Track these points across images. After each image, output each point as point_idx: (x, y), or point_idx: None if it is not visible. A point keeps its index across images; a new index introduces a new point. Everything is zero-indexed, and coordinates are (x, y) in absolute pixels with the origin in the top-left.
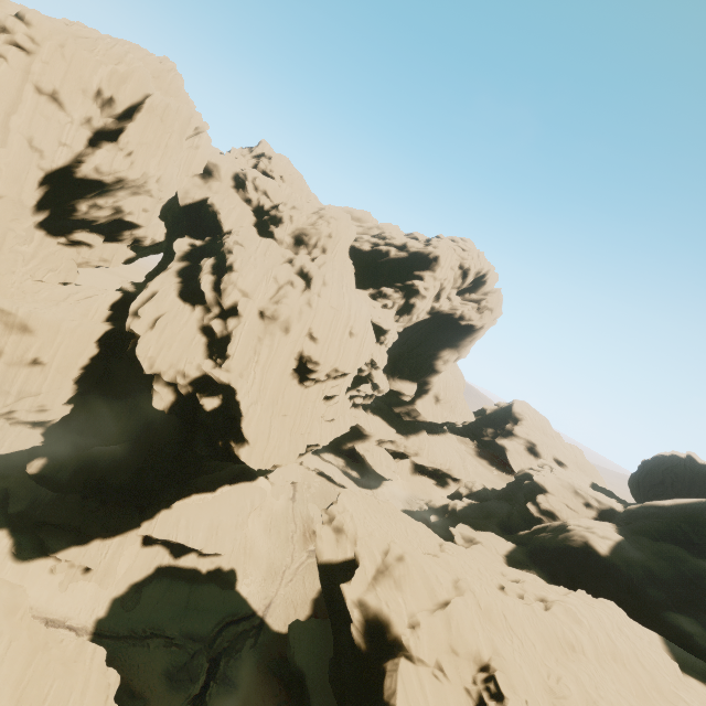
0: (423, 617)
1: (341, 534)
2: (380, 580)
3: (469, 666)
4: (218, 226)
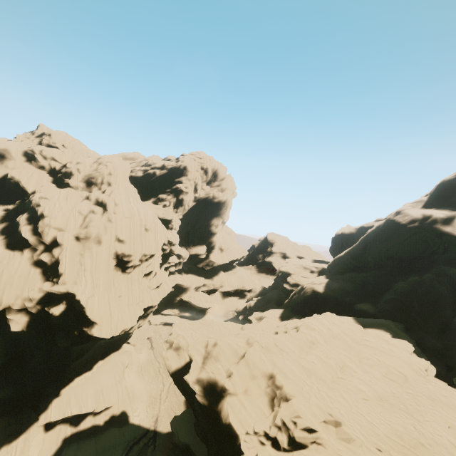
0: (233, 368)
1: (179, 350)
2: (206, 362)
3: (264, 380)
4: (23, 191)
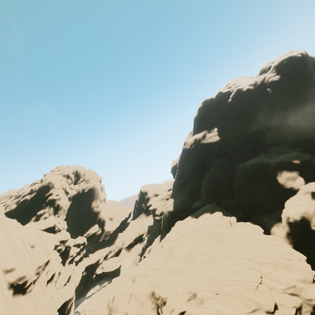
0: (127, 308)
1: None
2: None
3: (149, 300)
4: None
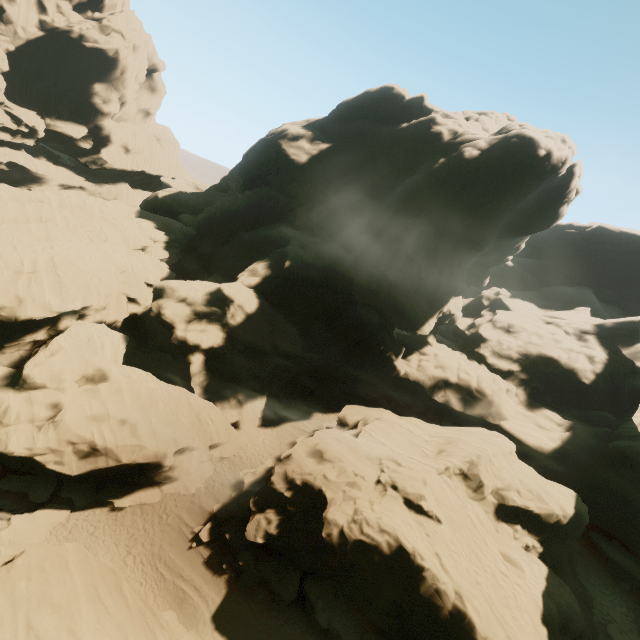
0: None
1: None
2: None
3: None
4: None
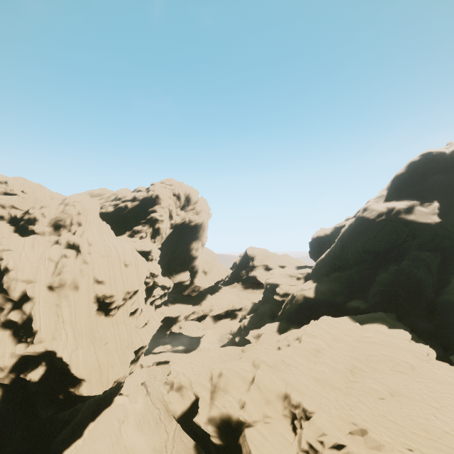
0: (245, 397)
1: (182, 389)
2: (214, 397)
3: (279, 402)
4: None
